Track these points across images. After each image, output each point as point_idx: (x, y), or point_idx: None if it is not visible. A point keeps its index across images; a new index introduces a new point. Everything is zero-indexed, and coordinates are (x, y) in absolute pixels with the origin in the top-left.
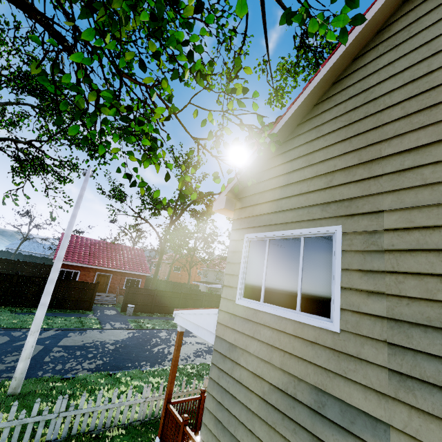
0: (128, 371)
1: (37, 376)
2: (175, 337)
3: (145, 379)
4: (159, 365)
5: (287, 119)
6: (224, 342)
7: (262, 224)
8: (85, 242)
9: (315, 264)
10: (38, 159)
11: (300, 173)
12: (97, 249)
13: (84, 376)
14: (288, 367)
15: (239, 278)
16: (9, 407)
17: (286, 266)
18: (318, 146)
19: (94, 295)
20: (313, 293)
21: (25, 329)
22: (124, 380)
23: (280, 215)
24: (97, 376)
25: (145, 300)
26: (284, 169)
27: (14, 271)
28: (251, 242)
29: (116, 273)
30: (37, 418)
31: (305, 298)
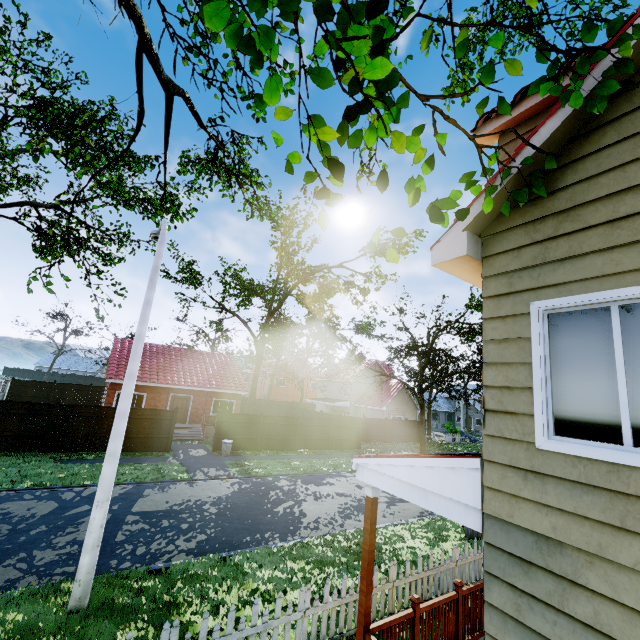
0: (250, 551)
1: (110, 568)
2: (303, 487)
3: (280, 564)
4: (293, 537)
5: None
6: (518, 532)
7: (585, 276)
8: (149, 349)
9: None
10: (70, 232)
11: None
12: (168, 360)
13: (184, 565)
14: None
15: (534, 395)
16: (74, 635)
17: None
18: None
19: (173, 429)
20: None
21: (78, 487)
22: (249, 569)
23: None
24: (203, 564)
25: (246, 432)
26: (639, 147)
27: (50, 398)
28: (552, 316)
29: (198, 394)
30: None
31: None
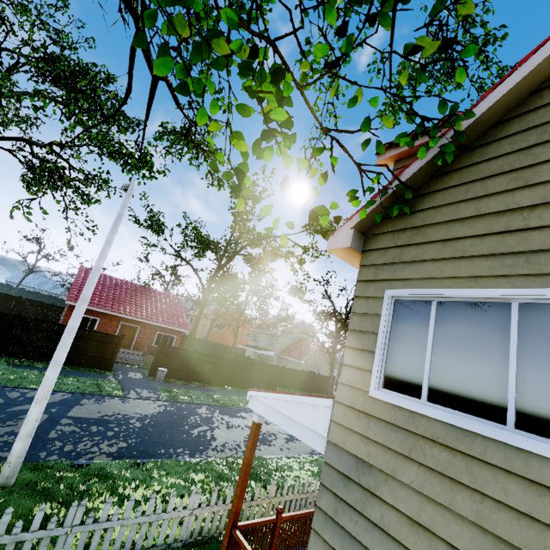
0: (161, 461)
1: (38, 458)
2: (219, 416)
3: (184, 475)
4: (201, 455)
5: (483, 111)
6: (347, 455)
7: (421, 276)
8: (108, 281)
9: (547, 350)
10: (57, 170)
11: (504, 198)
12: (124, 292)
13: (103, 464)
14: (494, 524)
15: (375, 357)
16: None
17: (478, 348)
18: (544, 154)
19: (117, 352)
20: (547, 401)
21: (24, 389)
22: (157, 475)
23: (460, 264)
24: (119, 465)
25: (181, 364)
26: (468, 192)
27: (14, 310)
28: (398, 302)
29: (145, 326)
30: (39, 534)
31: (526, 407)
